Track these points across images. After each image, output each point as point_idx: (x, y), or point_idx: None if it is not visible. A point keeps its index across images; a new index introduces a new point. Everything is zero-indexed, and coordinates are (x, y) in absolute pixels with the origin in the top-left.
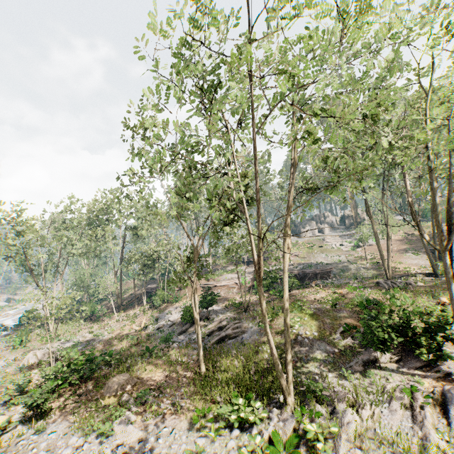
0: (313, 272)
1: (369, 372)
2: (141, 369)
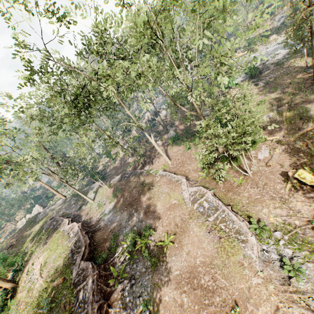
0: None
1: None
2: (277, 34)
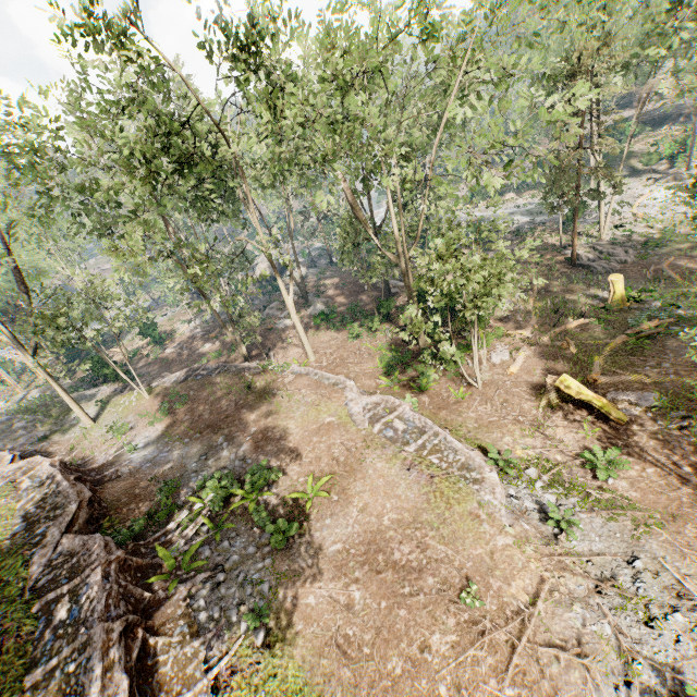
0: (677, 113)
1: (641, 176)
2: (515, 193)
